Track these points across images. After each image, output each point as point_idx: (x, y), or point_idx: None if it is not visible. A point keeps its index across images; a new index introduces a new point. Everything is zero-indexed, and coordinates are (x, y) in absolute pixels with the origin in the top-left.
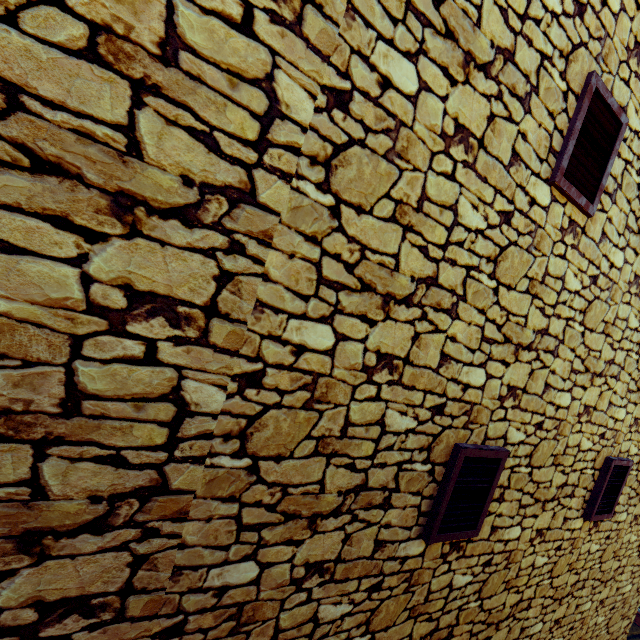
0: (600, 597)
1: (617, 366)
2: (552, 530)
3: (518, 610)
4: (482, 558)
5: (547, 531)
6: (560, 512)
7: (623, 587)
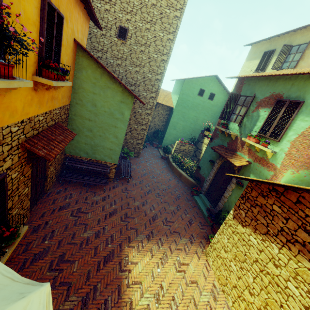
0: (136, 69)
1: (114, 2)
2: (107, 36)
3: (103, 51)
4: (88, 32)
5: (105, 36)
6: (108, 33)
7: (147, 74)
